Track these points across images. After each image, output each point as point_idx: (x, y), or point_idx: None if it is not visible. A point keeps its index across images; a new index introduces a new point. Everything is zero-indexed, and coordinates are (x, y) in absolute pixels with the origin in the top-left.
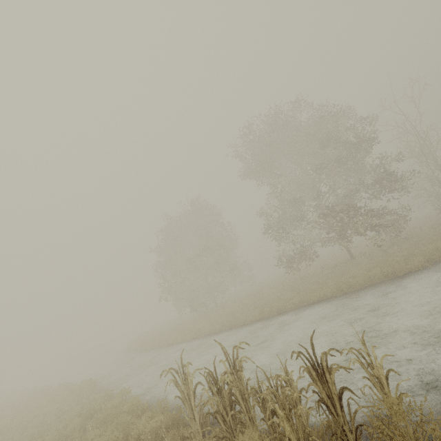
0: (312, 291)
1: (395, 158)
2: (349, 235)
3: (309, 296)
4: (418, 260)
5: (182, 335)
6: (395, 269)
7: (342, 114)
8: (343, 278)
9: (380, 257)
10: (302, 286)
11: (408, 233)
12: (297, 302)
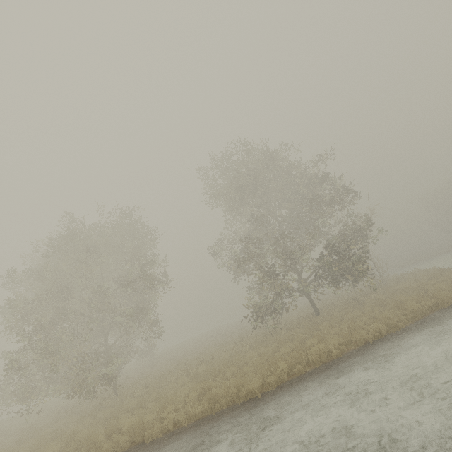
0: (356, 330)
1: (366, 217)
2: (346, 275)
3: (359, 335)
4: (445, 294)
5: (87, 450)
6: (441, 300)
7: (312, 175)
8: (376, 316)
9: (372, 303)
10: (302, 336)
11: (350, 294)
12: (343, 346)
